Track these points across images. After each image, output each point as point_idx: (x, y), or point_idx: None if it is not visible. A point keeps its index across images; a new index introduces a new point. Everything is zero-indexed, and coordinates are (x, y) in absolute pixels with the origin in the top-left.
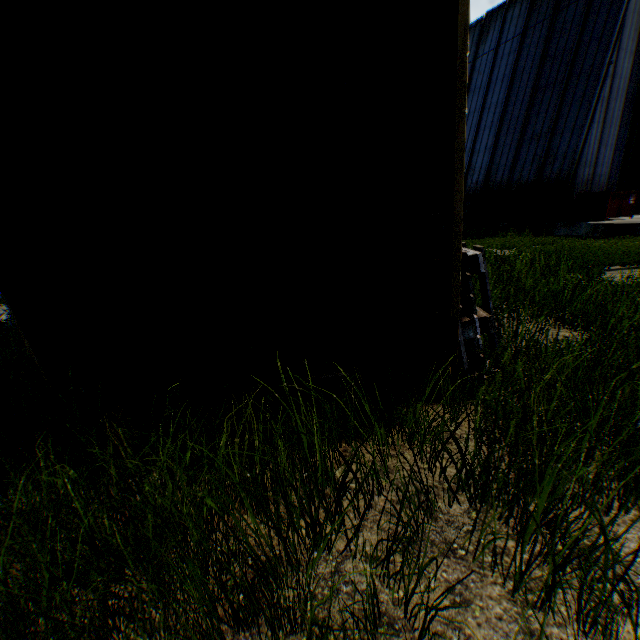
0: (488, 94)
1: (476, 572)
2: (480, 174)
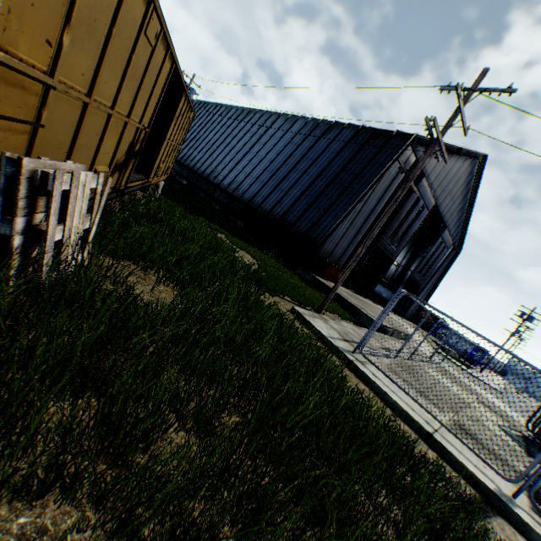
0: (312, 166)
1: None
2: (283, 209)
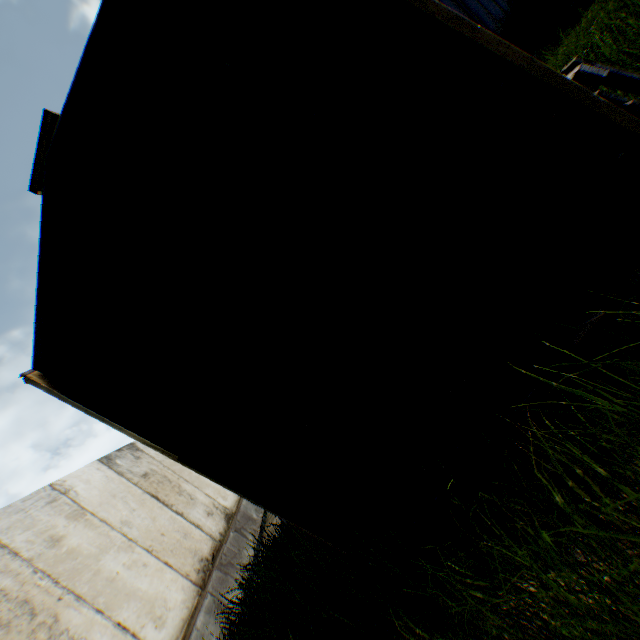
0: None
1: None
2: None
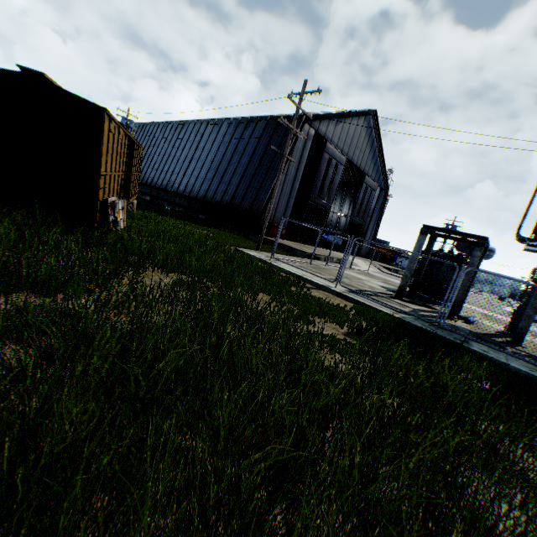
0: (242, 157)
1: None
2: (230, 197)
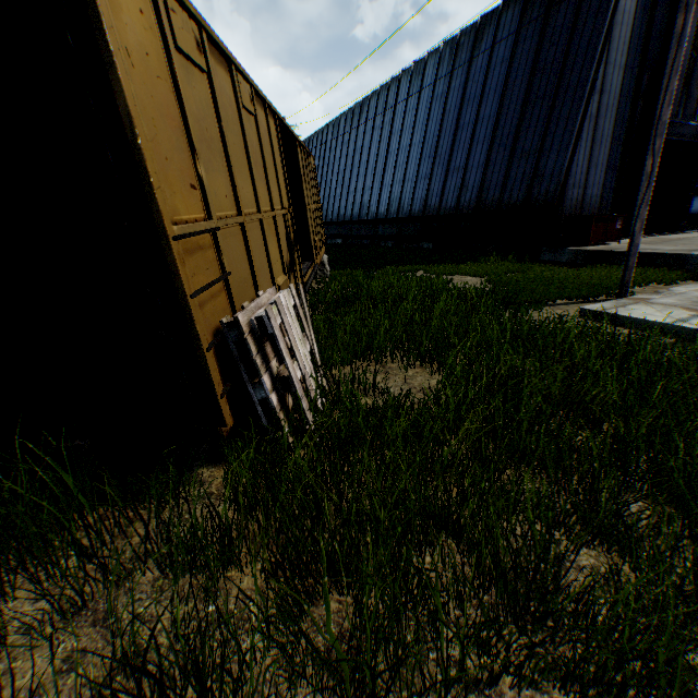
0: (482, 106)
1: (107, 640)
2: (473, 192)
